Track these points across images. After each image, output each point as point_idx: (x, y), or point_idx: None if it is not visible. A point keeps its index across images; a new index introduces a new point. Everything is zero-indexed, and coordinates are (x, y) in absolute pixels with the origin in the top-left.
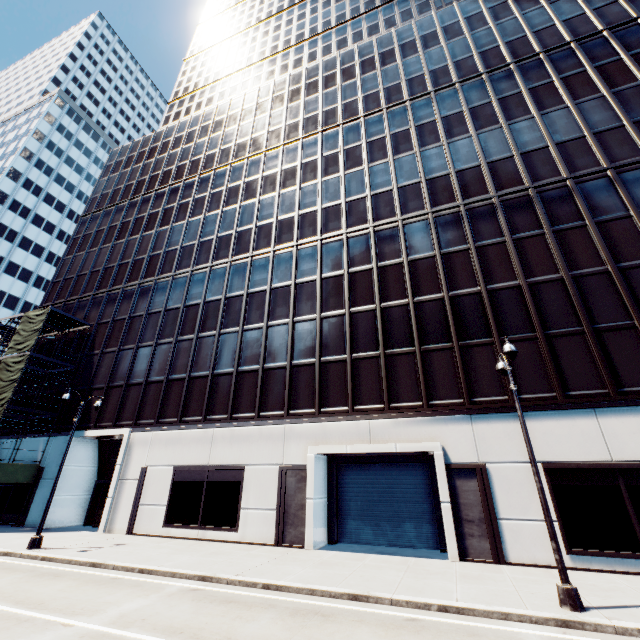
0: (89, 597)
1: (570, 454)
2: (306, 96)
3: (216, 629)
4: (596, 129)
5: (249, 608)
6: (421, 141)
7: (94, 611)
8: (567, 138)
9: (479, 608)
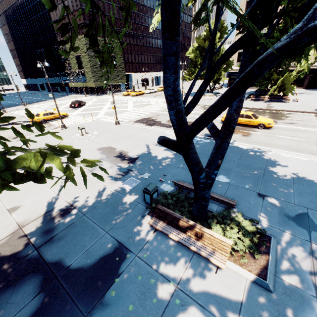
0: None
1: None
2: None
3: None
4: None
5: None
6: None
7: None
8: None
9: None
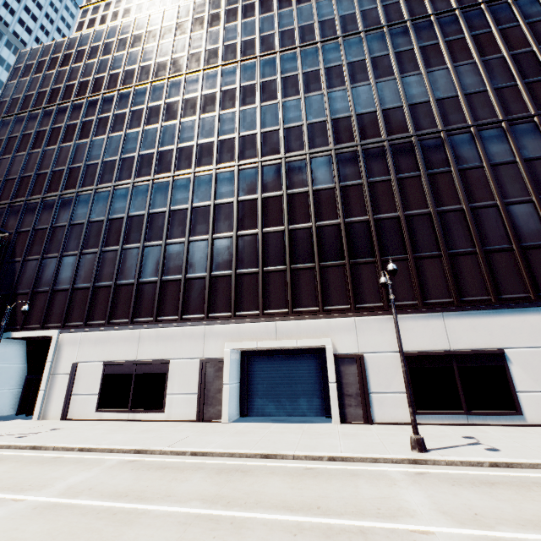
0: (35, 475)
1: (423, 345)
2: (226, 23)
3: (156, 490)
4: (467, 91)
5: (182, 471)
6: (329, 83)
7: (42, 486)
8: (445, 96)
9: (357, 456)
